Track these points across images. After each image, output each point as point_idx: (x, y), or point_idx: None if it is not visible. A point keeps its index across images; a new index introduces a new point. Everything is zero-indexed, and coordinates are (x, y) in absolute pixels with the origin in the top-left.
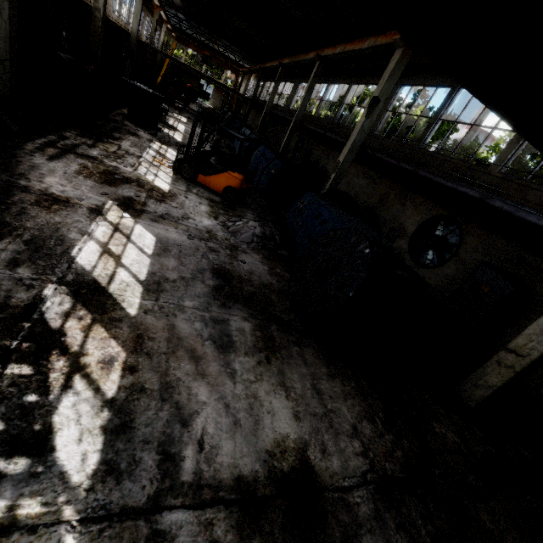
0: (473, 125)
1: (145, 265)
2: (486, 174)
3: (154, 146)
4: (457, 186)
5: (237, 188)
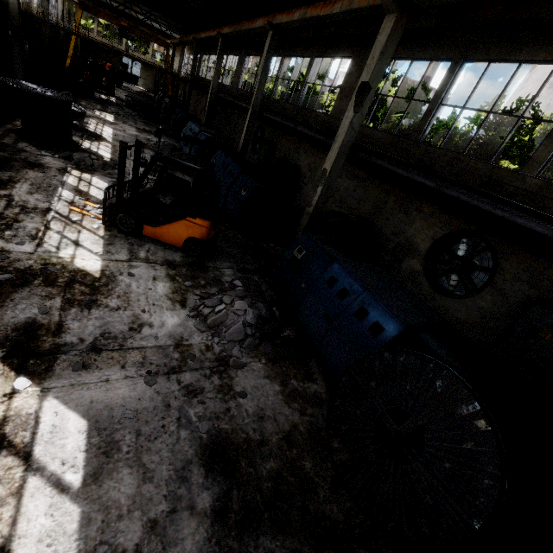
0: (489, 113)
1: (69, 537)
2: (519, 179)
3: (70, 179)
4: (512, 216)
5: (203, 239)
